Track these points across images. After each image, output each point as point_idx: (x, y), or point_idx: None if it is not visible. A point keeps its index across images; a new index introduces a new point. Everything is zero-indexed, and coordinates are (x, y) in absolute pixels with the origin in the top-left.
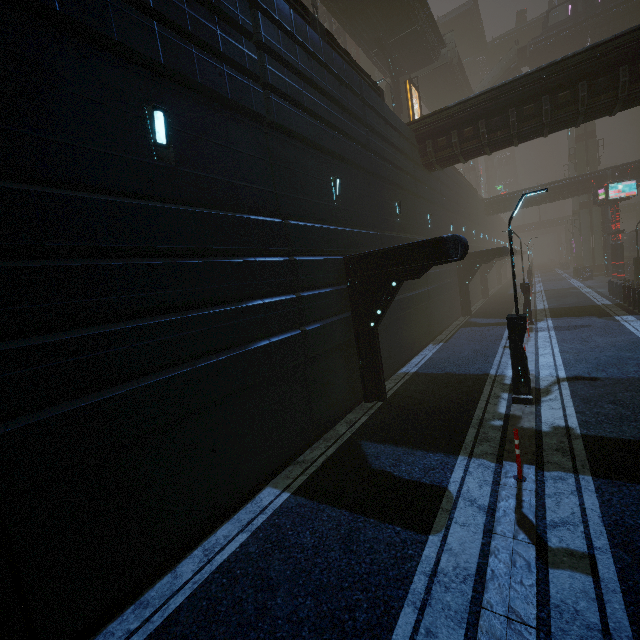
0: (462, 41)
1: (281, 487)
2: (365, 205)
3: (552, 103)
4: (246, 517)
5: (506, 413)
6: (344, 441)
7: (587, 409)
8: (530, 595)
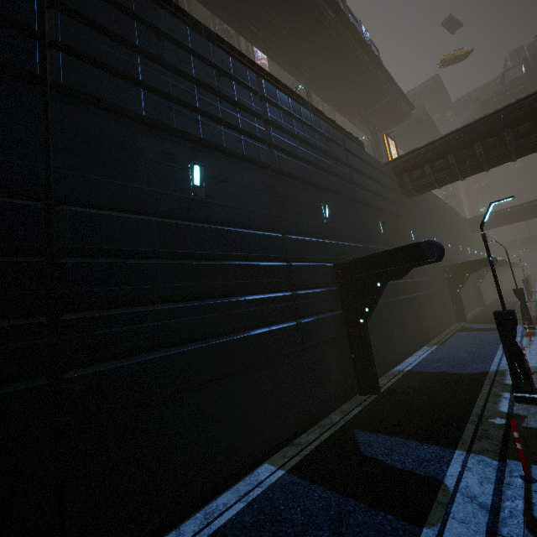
0: (430, 104)
1: (277, 465)
2: (351, 224)
3: (514, 134)
4: (244, 488)
5: (508, 412)
6: (338, 428)
7: None
8: None
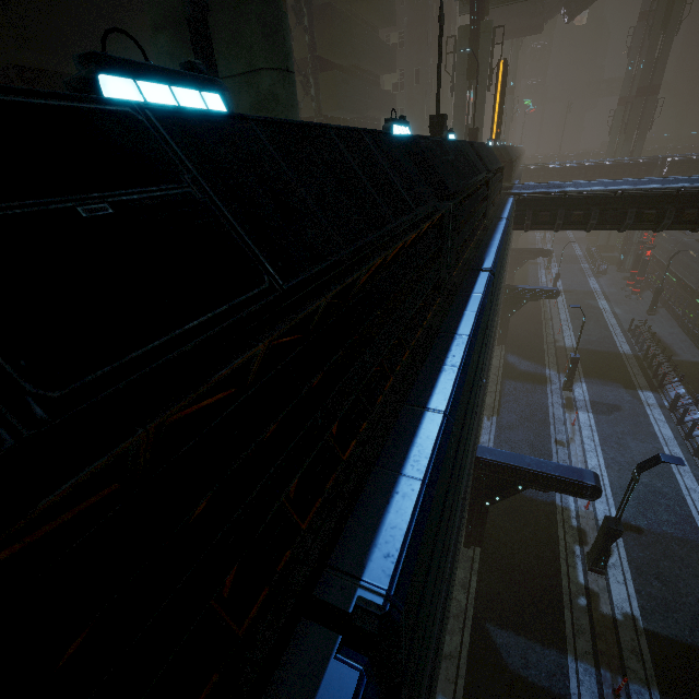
0: None
1: (449, 696)
2: None
3: (675, 217)
4: None
5: (585, 584)
6: (472, 622)
7: (642, 587)
8: None
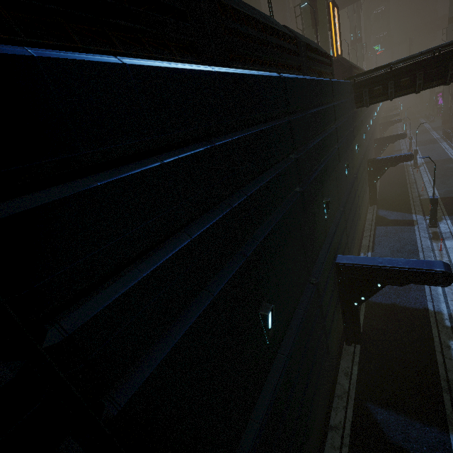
0: None
1: None
2: (335, 194)
3: None
4: None
5: None
6: (354, 401)
7: None
8: None
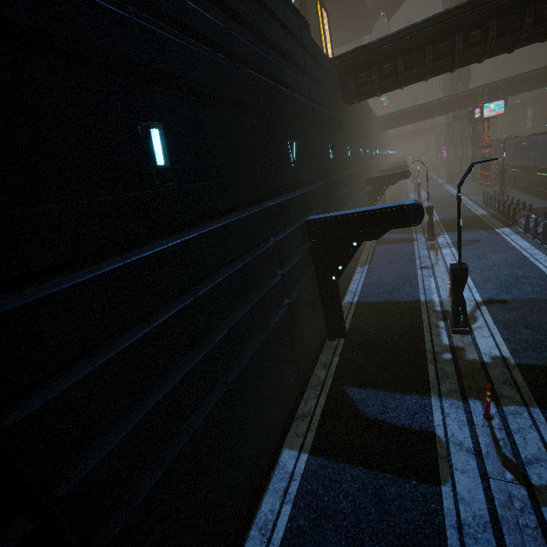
0: None
1: (296, 448)
2: (311, 158)
3: (465, 42)
4: (280, 486)
5: (450, 344)
6: (329, 388)
7: (511, 336)
8: (539, 537)
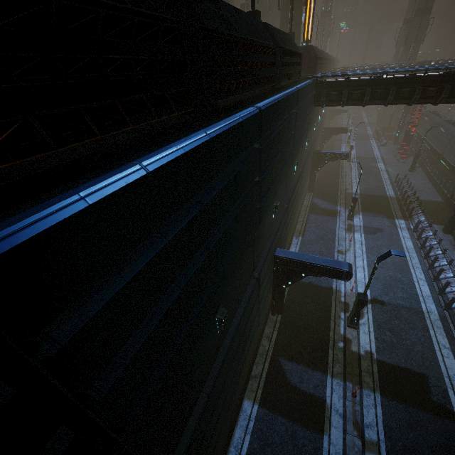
0: None
1: (252, 399)
2: (283, 194)
3: (422, 94)
4: (244, 423)
5: (344, 335)
6: (271, 357)
7: (379, 335)
8: None
